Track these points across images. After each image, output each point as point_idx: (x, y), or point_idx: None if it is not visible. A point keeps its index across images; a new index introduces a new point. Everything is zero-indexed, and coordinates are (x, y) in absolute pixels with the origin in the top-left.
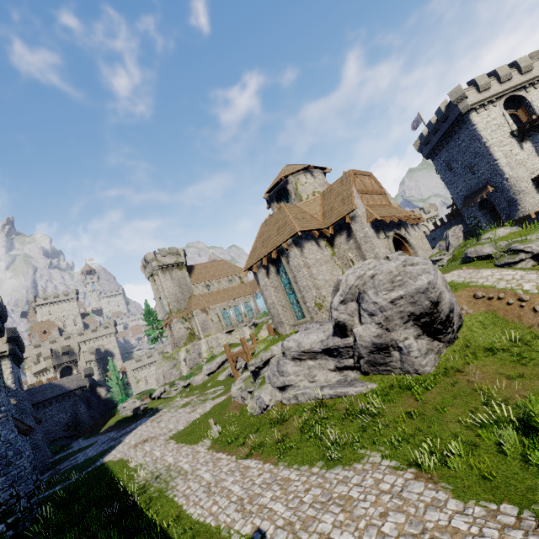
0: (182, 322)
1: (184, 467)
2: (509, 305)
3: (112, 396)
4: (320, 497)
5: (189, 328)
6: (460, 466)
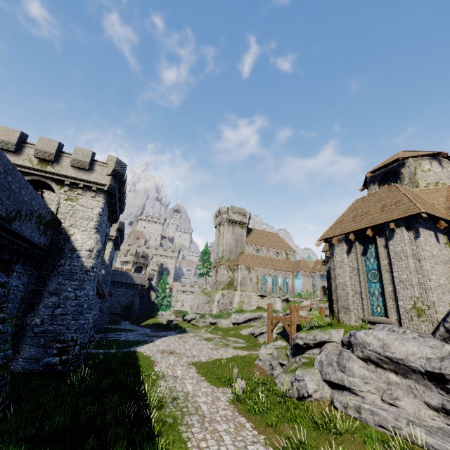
0: (227, 270)
1: (201, 407)
2: None
3: (158, 302)
4: None
5: (230, 277)
6: None
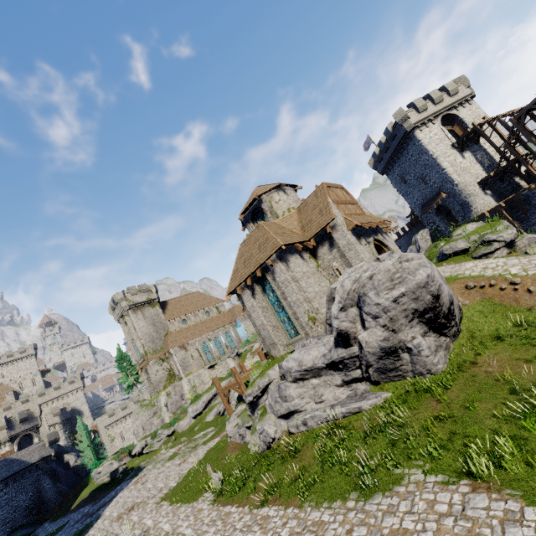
0: (159, 364)
1: (186, 534)
2: (502, 290)
3: (83, 461)
4: None
5: (167, 369)
6: (518, 466)
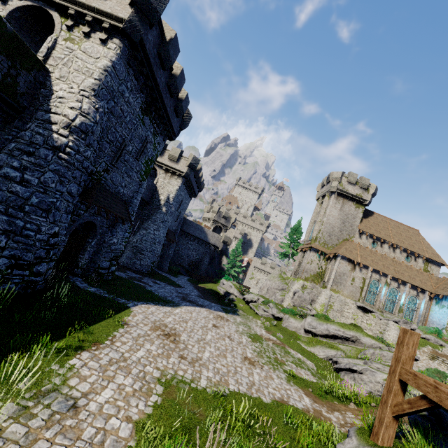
0: (318, 257)
1: None
2: None
3: (226, 269)
4: None
5: (320, 268)
6: None
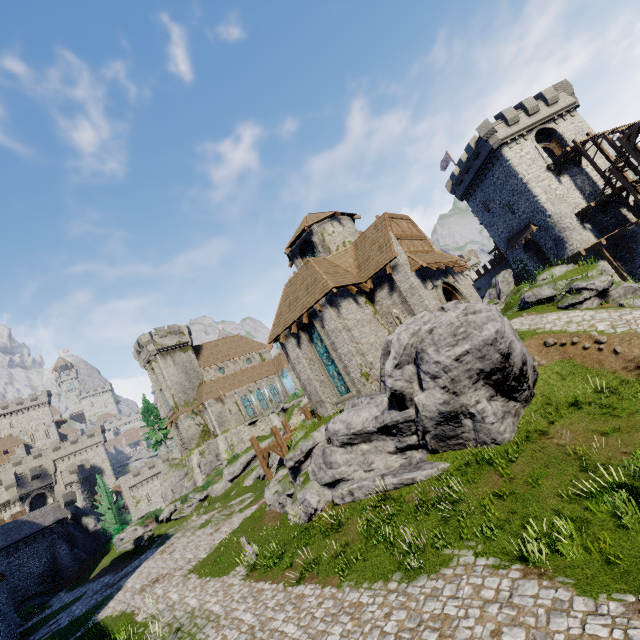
0: (192, 418)
1: (213, 610)
2: (585, 349)
3: (104, 526)
4: (407, 622)
5: (201, 424)
6: (575, 552)
